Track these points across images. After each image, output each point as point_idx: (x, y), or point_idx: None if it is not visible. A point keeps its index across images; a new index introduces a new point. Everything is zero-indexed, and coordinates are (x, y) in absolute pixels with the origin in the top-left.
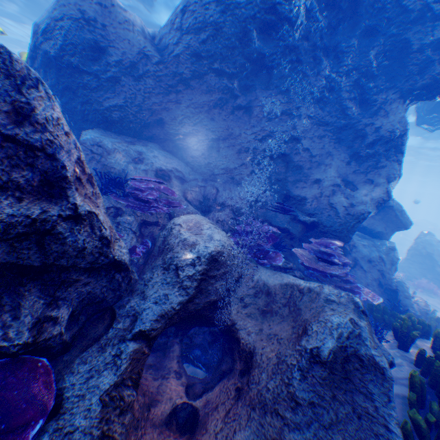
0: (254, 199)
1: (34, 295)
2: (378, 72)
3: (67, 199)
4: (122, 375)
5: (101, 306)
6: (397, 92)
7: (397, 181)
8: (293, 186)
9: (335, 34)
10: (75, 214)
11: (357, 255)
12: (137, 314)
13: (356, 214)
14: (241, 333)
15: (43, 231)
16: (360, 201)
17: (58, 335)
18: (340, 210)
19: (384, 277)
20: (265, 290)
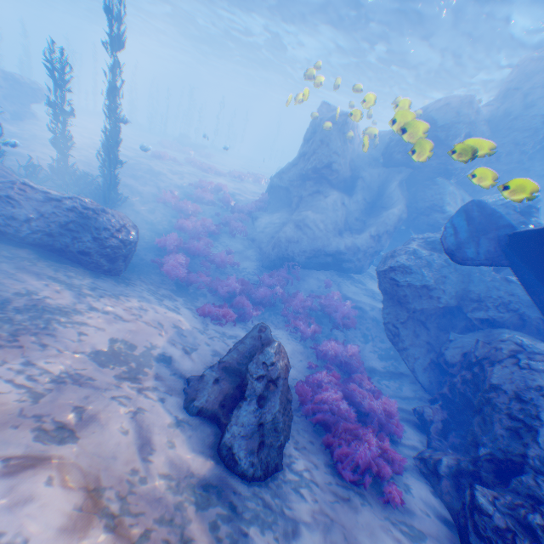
0: None
1: None
2: None
3: None
4: None
5: None
6: None
7: None
8: None
9: None
10: None
11: None
12: None
13: None
14: None
15: None
16: None
17: None
18: None
19: None
20: None
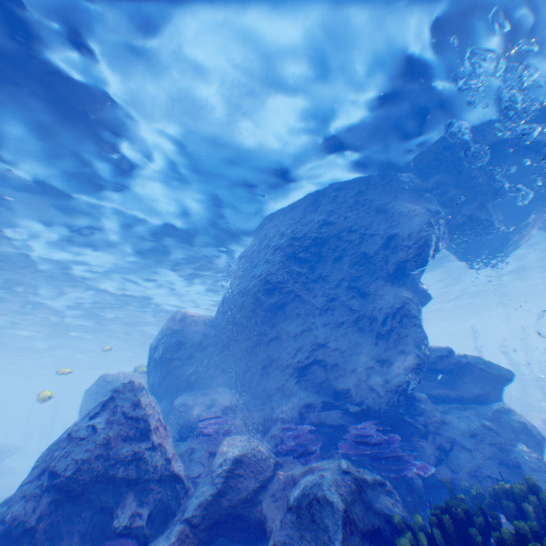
0: (304, 404)
1: (132, 497)
2: (360, 274)
3: (149, 437)
4: (171, 543)
5: (168, 511)
6: (381, 279)
7: (426, 341)
8: (336, 381)
9: (315, 271)
10: (152, 444)
11: (452, 431)
12: (186, 507)
13: (392, 387)
14: (267, 521)
15: (138, 456)
16: (393, 372)
17: (142, 525)
18: (378, 387)
19: (508, 451)
20: (292, 481)
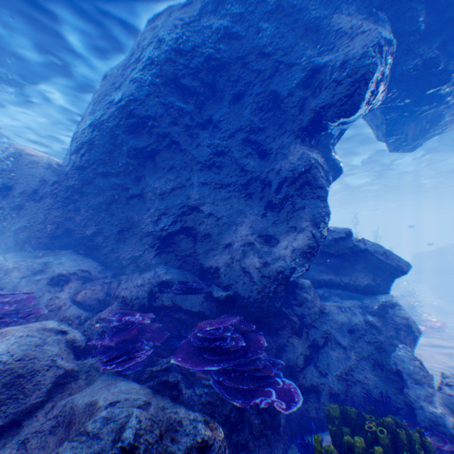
0: (158, 282)
1: None
2: (265, 124)
3: None
4: None
5: None
6: (290, 134)
7: (327, 219)
8: (206, 257)
9: (204, 111)
10: None
11: (329, 325)
12: None
13: (271, 273)
14: None
15: None
16: (277, 255)
17: None
18: (253, 272)
19: (386, 351)
20: (68, 419)
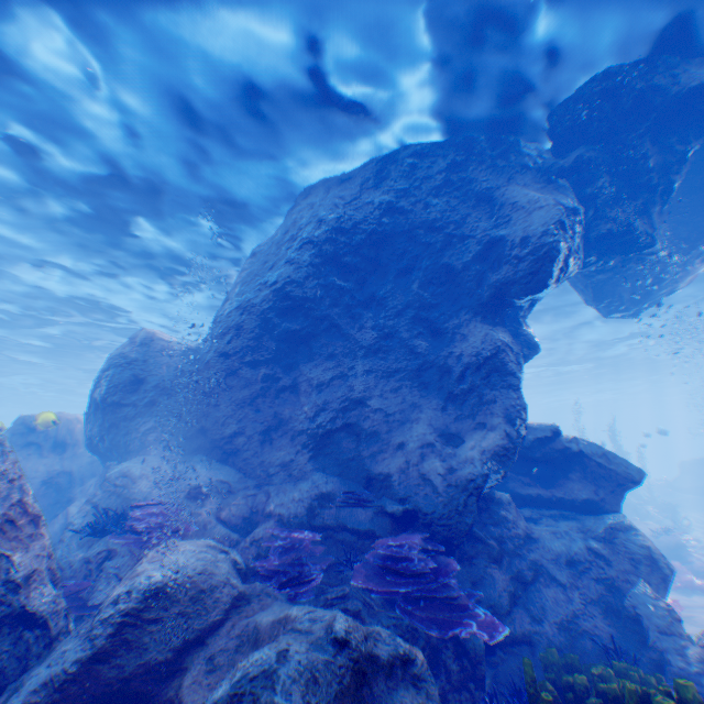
0: (317, 494)
1: None
2: (437, 300)
3: None
4: None
5: None
6: (468, 310)
7: (523, 412)
8: (374, 461)
9: (366, 287)
10: None
11: (540, 554)
12: (21, 684)
13: (459, 481)
14: None
15: None
16: (464, 458)
17: None
18: (436, 479)
19: (622, 592)
20: (253, 637)
